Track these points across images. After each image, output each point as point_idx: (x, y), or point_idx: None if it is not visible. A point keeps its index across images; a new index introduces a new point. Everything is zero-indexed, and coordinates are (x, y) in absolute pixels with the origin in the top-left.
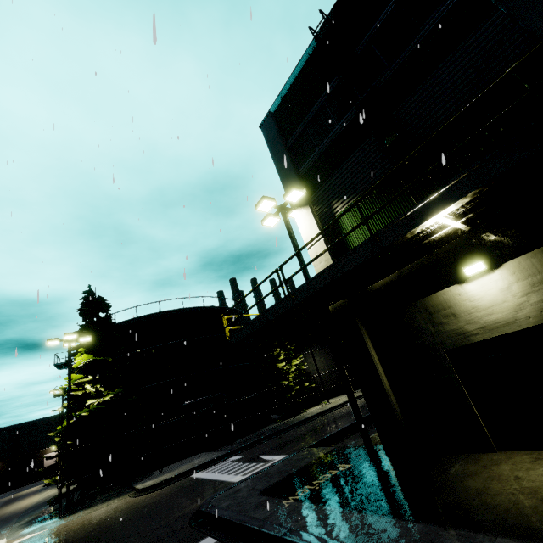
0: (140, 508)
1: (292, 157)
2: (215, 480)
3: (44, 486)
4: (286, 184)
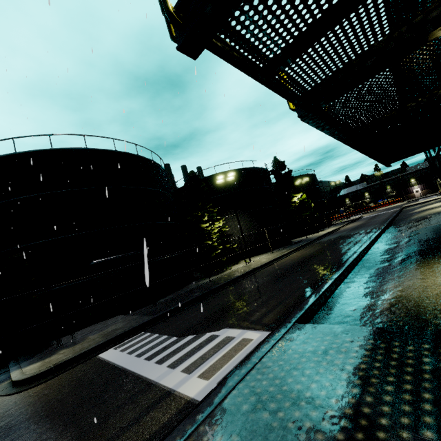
0: None
1: None
2: (136, 377)
3: None
4: None
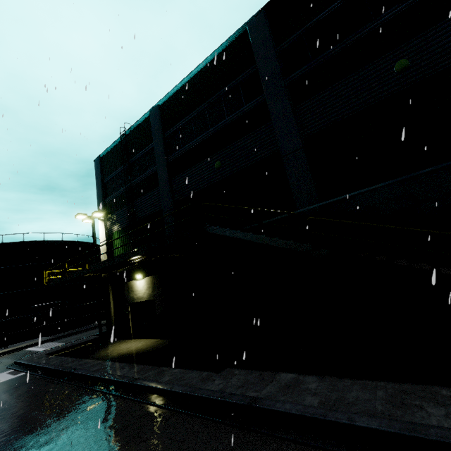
0: None
1: (104, 190)
2: (36, 351)
3: None
4: (98, 204)
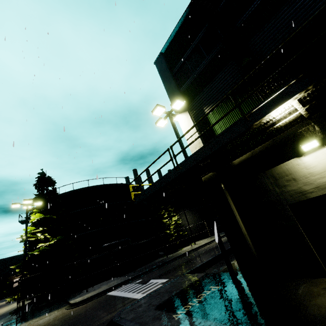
0: (71, 318)
1: (176, 80)
2: (123, 297)
3: (7, 302)
4: (172, 98)
